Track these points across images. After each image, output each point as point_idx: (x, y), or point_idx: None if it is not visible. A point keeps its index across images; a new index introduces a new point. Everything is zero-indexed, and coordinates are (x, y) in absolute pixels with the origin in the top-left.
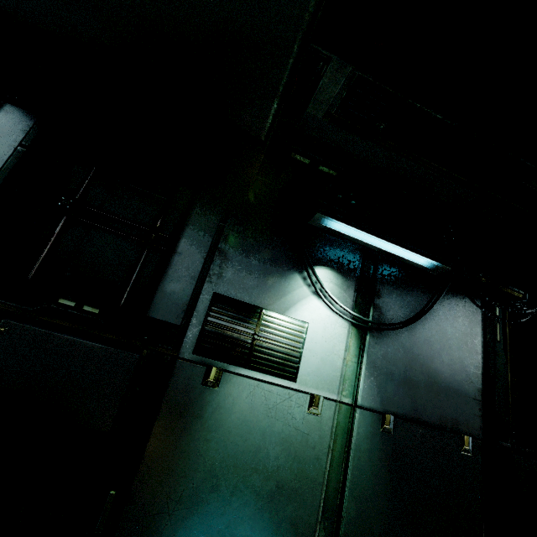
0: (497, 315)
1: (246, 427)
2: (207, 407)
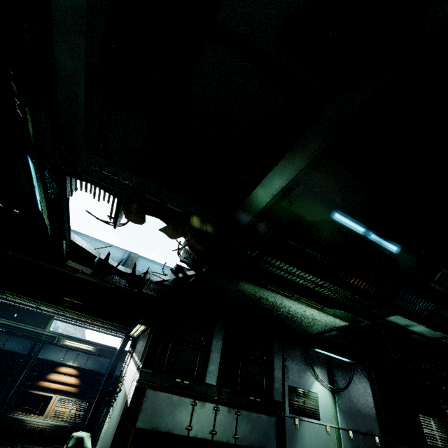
0: (373, 377)
1: (311, 443)
2: (298, 436)
